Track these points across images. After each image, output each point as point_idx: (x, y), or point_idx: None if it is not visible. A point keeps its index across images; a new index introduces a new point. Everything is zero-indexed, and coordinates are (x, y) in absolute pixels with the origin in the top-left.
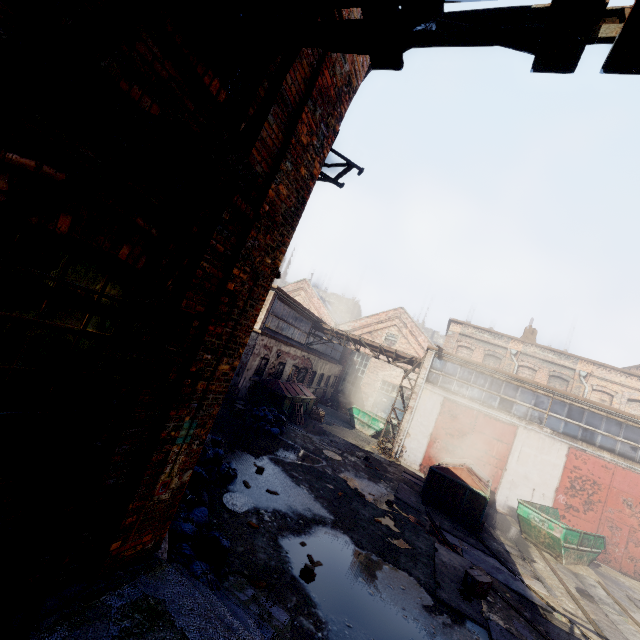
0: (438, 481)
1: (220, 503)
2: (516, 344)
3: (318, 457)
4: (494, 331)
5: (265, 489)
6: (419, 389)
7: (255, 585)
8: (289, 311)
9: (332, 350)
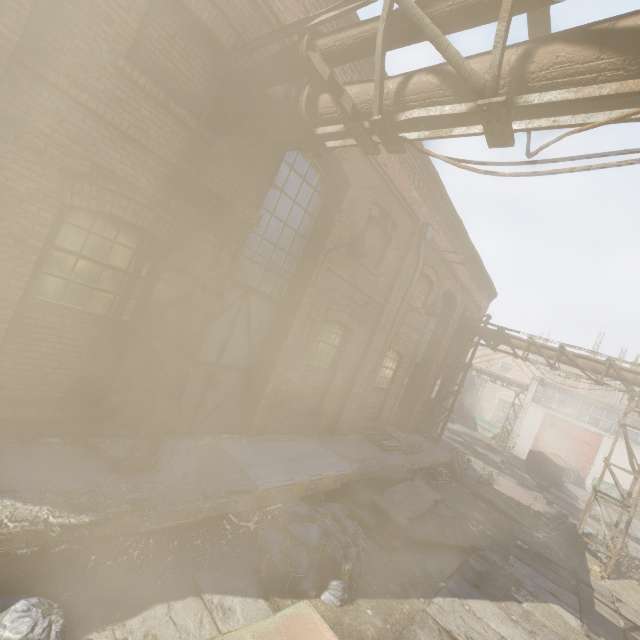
0: (534, 458)
1: None
2: None
3: (459, 437)
4: None
5: None
6: (526, 406)
7: None
8: None
9: None
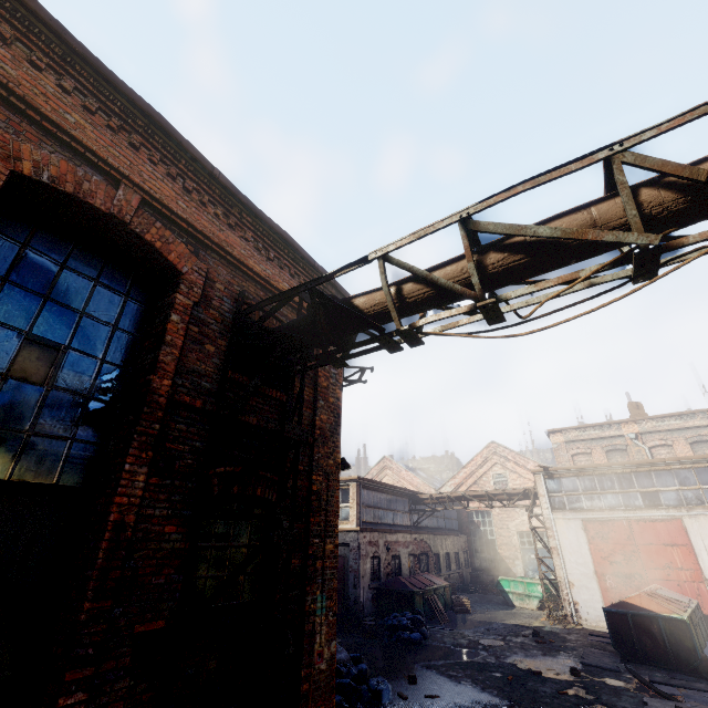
0: (622, 623)
1: None
2: (629, 426)
3: (475, 650)
4: (597, 423)
5: (423, 696)
6: (550, 522)
7: None
8: (379, 496)
9: (445, 520)
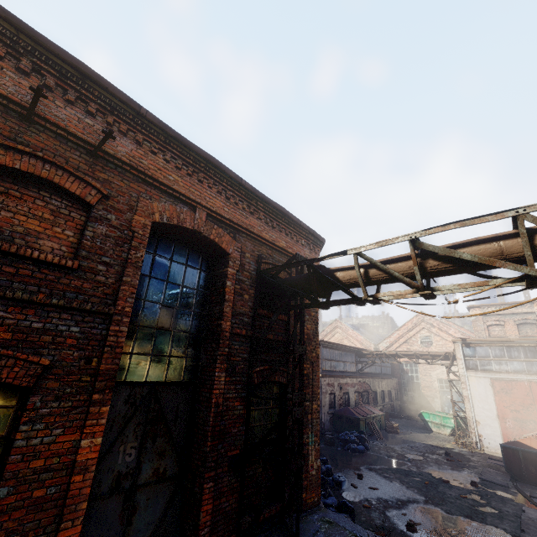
0: (514, 455)
1: (342, 498)
2: None
3: (402, 461)
4: (512, 302)
5: (368, 487)
6: (464, 378)
7: (378, 534)
8: (334, 352)
9: (381, 368)
